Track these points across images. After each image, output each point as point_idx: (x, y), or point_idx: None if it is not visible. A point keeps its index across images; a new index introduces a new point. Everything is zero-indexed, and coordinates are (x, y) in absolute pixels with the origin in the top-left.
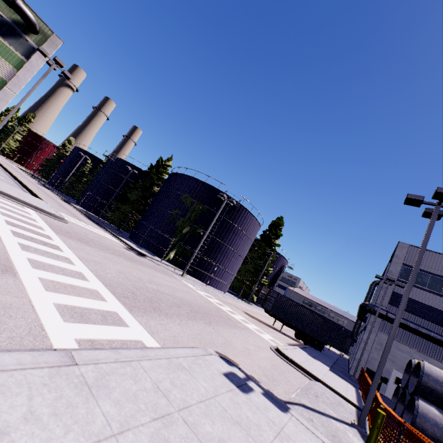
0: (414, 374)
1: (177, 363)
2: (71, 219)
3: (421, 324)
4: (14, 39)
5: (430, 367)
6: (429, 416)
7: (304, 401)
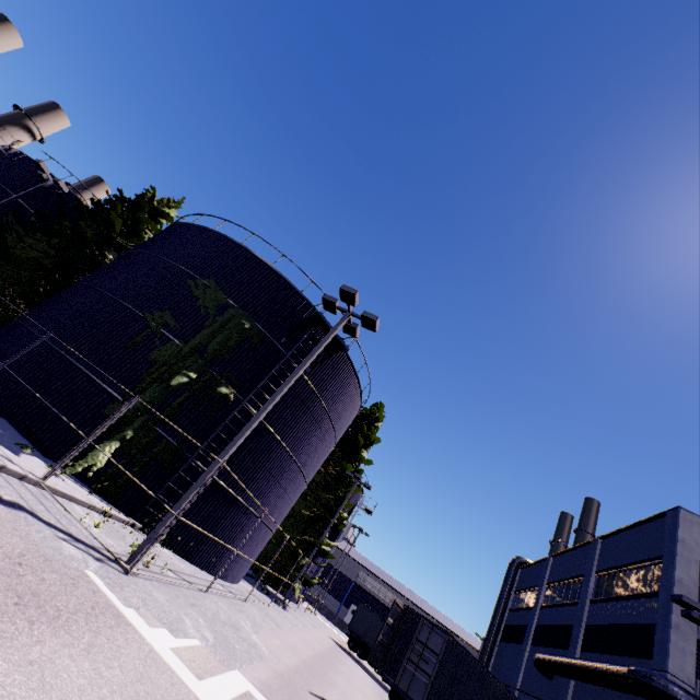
0: None
1: None
2: None
3: None
4: None
5: None
6: None
7: None
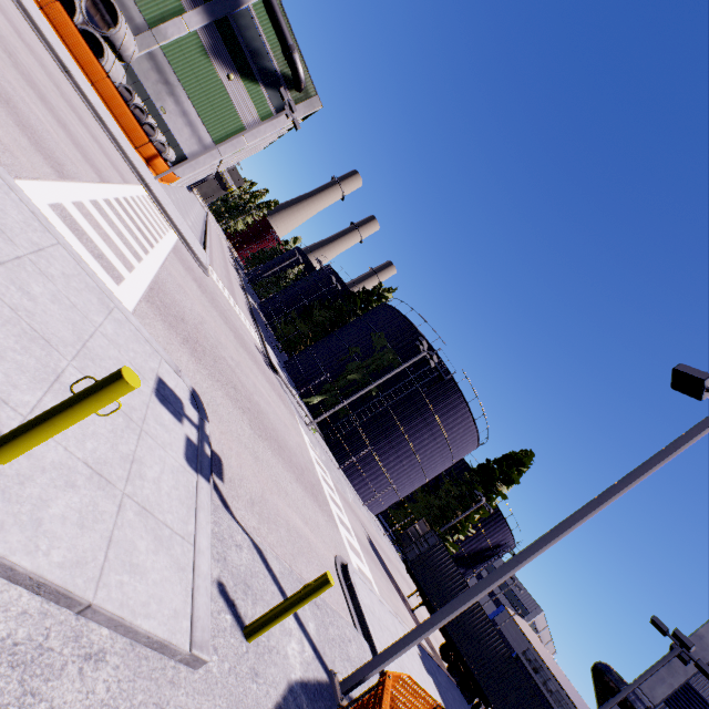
0: None
1: (108, 303)
2: (221, 284)
3: None
4: (275, 92)
5: None
6: None
7: (272, 559)
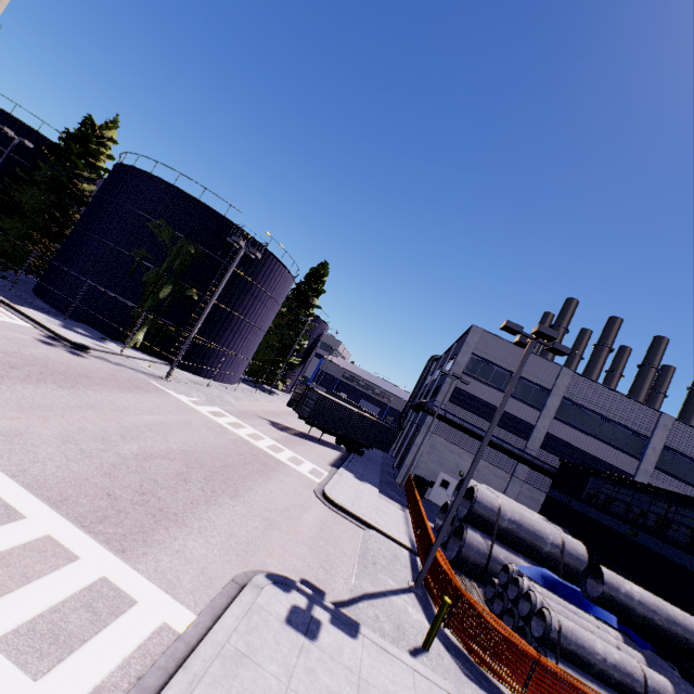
0: (466, 496)
1: (233, 653)
2: None
3: (477, 423)
4: None
5: (482, 493)
6: (474, 544)
7: (366, 586)
